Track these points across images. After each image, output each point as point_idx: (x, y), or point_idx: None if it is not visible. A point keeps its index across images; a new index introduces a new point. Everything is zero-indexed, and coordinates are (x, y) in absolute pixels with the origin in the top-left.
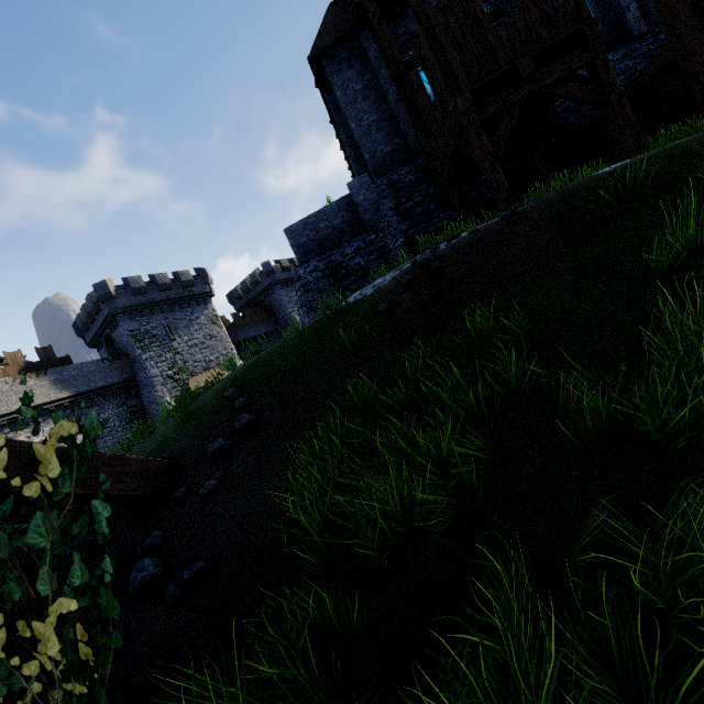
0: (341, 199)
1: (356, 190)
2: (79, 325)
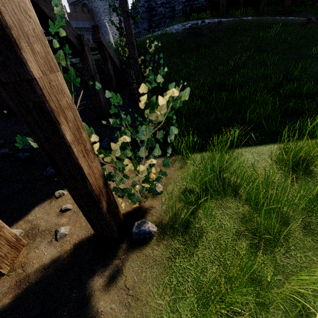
0: None
1: None
2: None
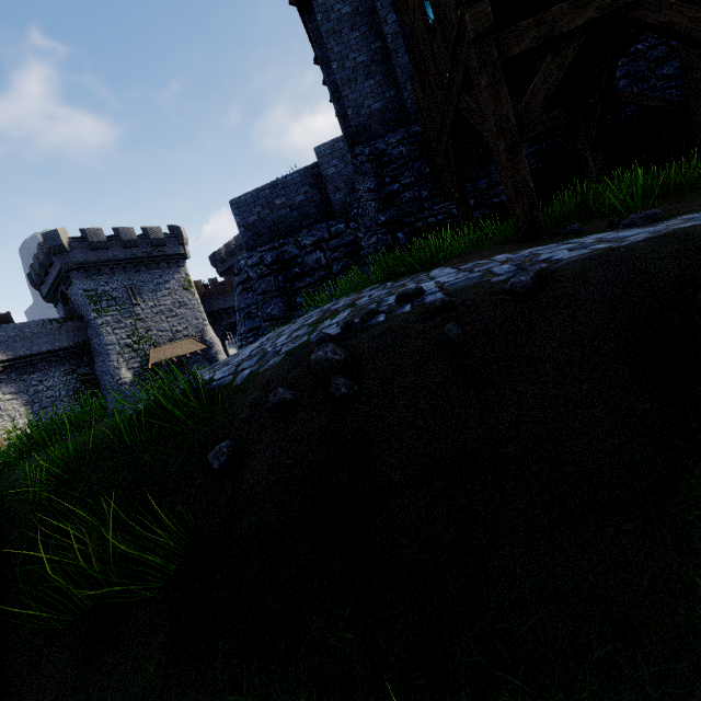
0: (306, 169)
1: (326, 159)
2: (33, 276)
